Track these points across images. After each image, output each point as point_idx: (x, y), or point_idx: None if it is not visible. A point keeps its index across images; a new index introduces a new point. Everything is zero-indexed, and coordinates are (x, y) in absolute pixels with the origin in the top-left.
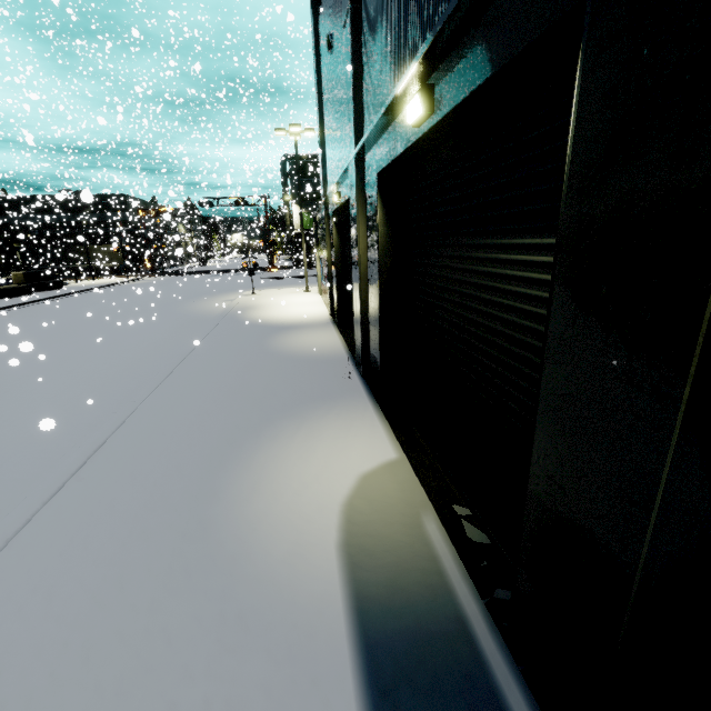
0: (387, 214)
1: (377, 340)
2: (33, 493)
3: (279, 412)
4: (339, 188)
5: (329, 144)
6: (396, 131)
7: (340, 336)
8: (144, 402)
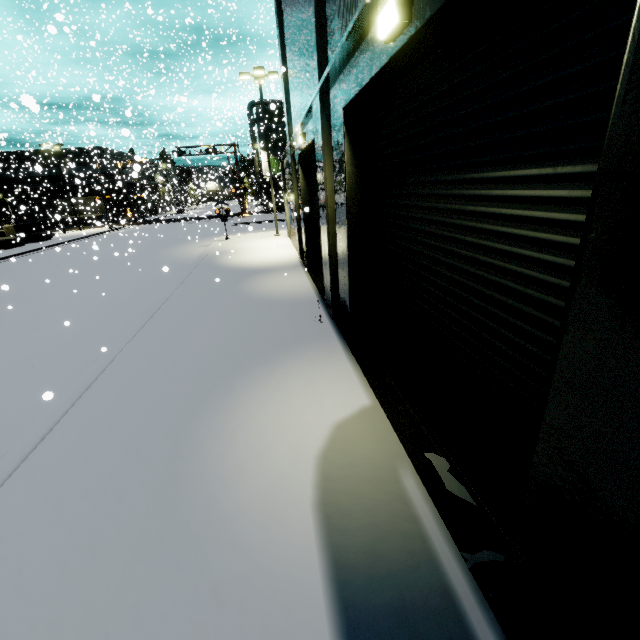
0: (354, 153)
1: (346, 284)
2: (11, 450)
3: (252, 358)
4: (304, 129)
5: (292, 85)
6: (364, 54)
7: (309, 278)
8: (123, 351)
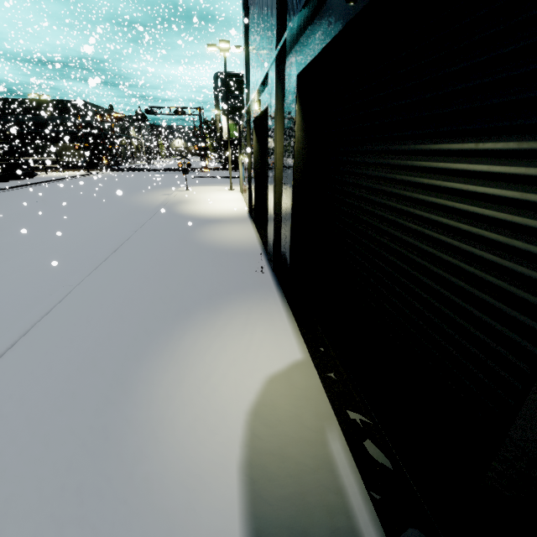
0: (304, 119)
1: (288, 241)
2: None
3: (196, 303)
4: (260, 97)
5: (252, 56)
6: (322, 19)
7: (256, 230)
8: (78, 287)
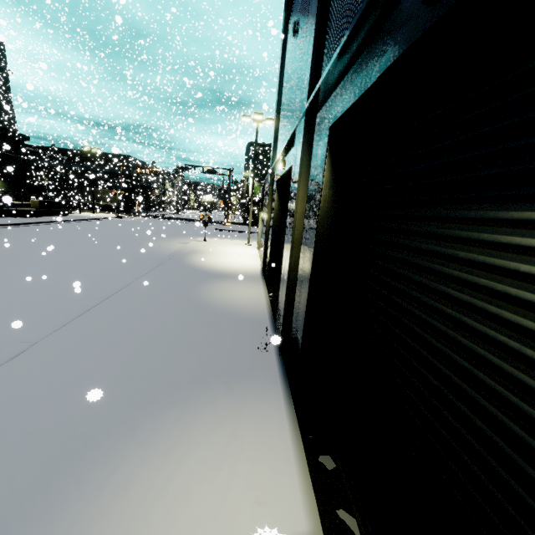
0: (334, 176)
1: (301, 317)
2: None
3: (171, 390)
4: (285, 157)
5: (282, 122)
6: (371, 53)
7: (266, 292)
8: (36, 345)
